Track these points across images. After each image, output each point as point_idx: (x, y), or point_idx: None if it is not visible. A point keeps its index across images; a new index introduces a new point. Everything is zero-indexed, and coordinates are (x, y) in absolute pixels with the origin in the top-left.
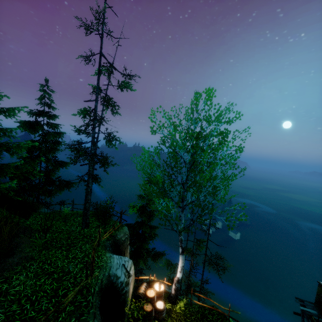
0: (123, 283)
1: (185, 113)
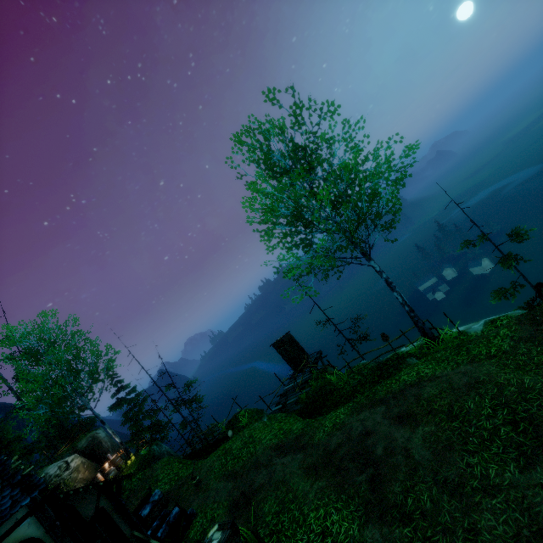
0: (53, 474)
1: (39, 332)
